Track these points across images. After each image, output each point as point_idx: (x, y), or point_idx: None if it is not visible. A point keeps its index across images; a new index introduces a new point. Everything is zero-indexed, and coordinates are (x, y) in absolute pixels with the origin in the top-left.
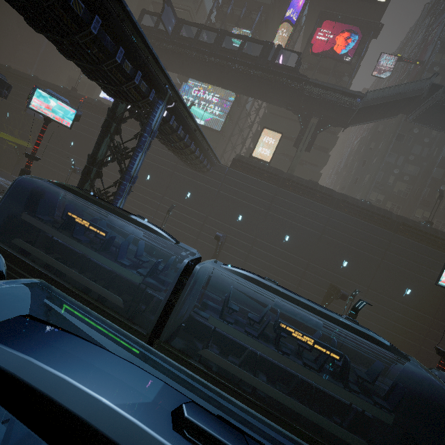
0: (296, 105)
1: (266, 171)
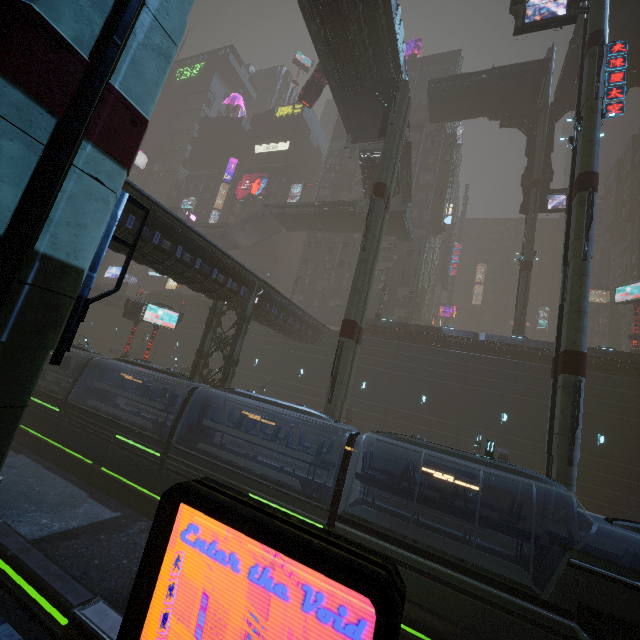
0: None
1: (168, 296)
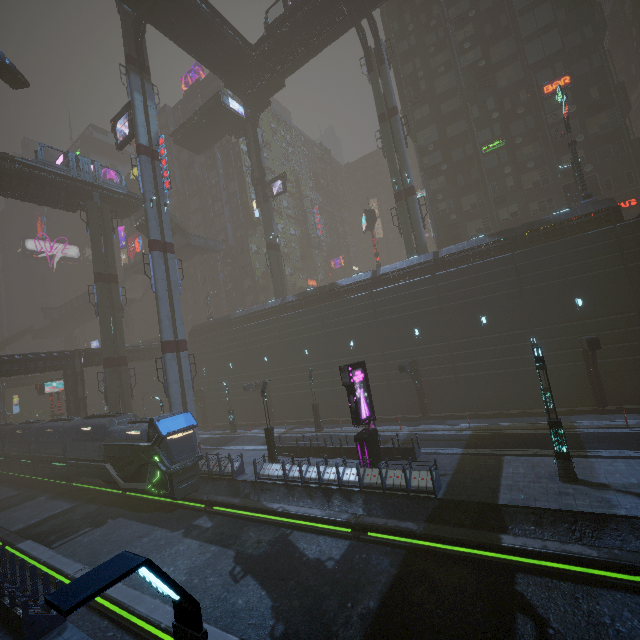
0: None
1: None
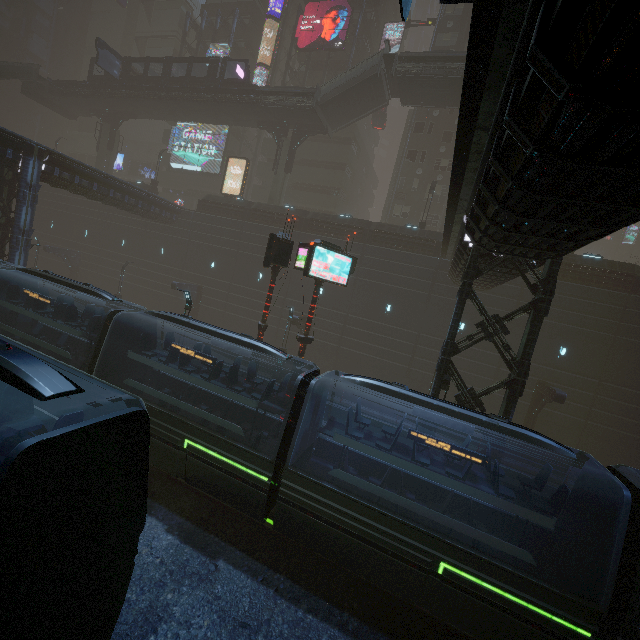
0: (268, 121)
1: (233, 206)
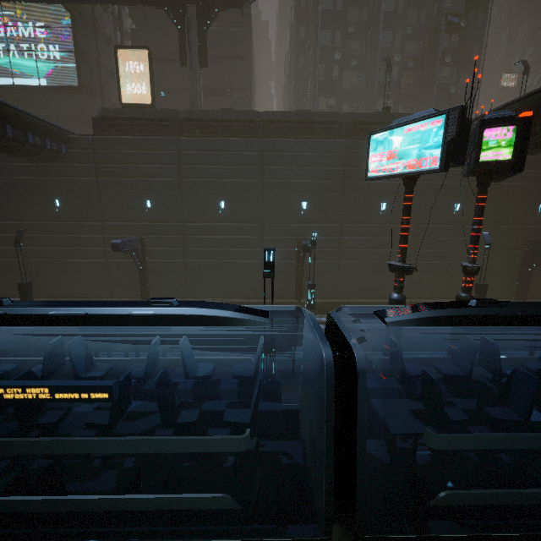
0: None
1: (151, 119)
